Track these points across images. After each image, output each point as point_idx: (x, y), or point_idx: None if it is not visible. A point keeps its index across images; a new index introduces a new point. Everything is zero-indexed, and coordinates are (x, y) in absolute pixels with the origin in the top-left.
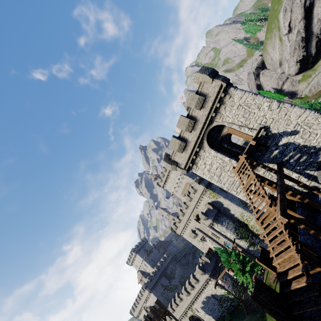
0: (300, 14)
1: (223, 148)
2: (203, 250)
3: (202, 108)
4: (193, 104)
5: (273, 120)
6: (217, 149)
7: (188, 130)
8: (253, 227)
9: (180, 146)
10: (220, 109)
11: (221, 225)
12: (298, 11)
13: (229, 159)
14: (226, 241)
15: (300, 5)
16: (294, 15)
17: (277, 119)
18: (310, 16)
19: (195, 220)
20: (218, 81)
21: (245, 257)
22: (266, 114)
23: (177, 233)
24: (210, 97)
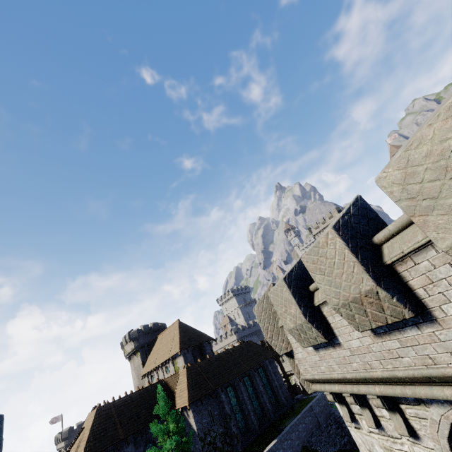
0: None
1: None
2: None
3: None
4: None
5: None
6: None
7: None
8: None
9: None
10: None
11: None
12: None
13: None
14: None
15: None
16: None
17: None
18: None
19: None
20: None
21: None
22: None
23: None
24: None
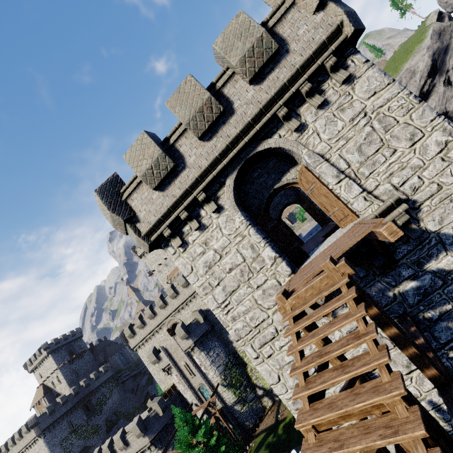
0: None
1: (270, 220)
2: (162, 384)
3: (259, 80)
4: (238, 49)
5: (439, 191)
6: (254, 218)
7: (195, 126)
8: (253, 372)
9: (155, 167)
10: (306, 106)
11: (206, 356)
12: (412, 91)
13: (276, 256)
14: (204, 383)
15: (417, 86)
16: None
17: (452, 192)
18: None
19: (168, 333)
20: (336, 8)
21: (222, 438)
22: (427, 165)
23: (129, 344)
24: (293, 53)
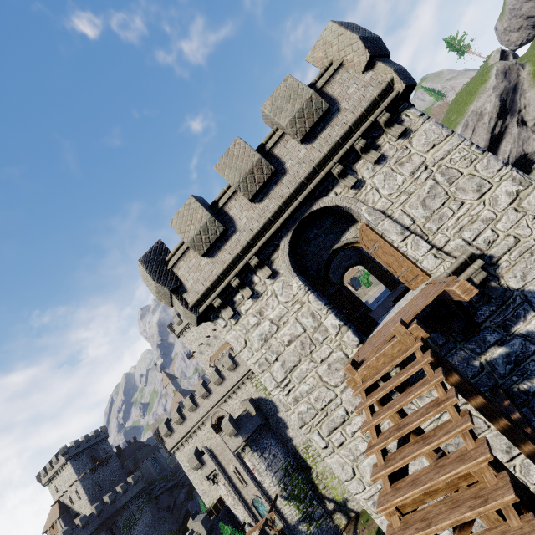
0: (484, 140)
1: (331, 284)
2: (206, 498)
3: (311, 139)
4: (288, 111)
5: (517, 244)
6: (312, 282)
7: (245, 188)
8: (320, 478)
9: (204, 232)
10: (362, 162)
11: (260, 458)
12: (482, 134)
13: (341, 324)
14: (258, 495)
15: (487, 128)
16: (475, 138)
17: (531, 245)
18: (494, 150)
19: (213, 429)
20: (385, 67)
21: None
22: (500, 217)
23: (165, 445)
24: (344, 112)
